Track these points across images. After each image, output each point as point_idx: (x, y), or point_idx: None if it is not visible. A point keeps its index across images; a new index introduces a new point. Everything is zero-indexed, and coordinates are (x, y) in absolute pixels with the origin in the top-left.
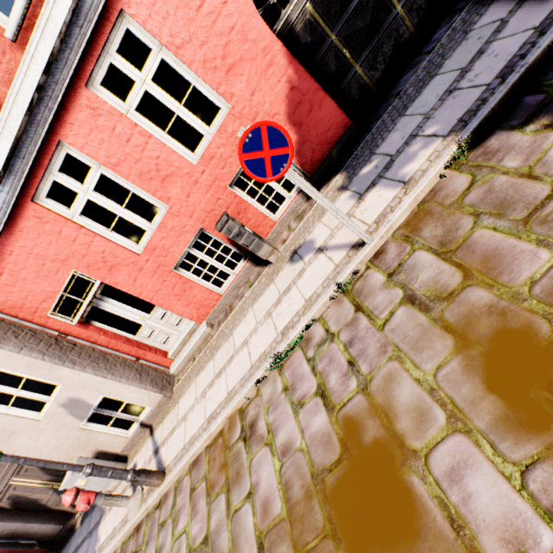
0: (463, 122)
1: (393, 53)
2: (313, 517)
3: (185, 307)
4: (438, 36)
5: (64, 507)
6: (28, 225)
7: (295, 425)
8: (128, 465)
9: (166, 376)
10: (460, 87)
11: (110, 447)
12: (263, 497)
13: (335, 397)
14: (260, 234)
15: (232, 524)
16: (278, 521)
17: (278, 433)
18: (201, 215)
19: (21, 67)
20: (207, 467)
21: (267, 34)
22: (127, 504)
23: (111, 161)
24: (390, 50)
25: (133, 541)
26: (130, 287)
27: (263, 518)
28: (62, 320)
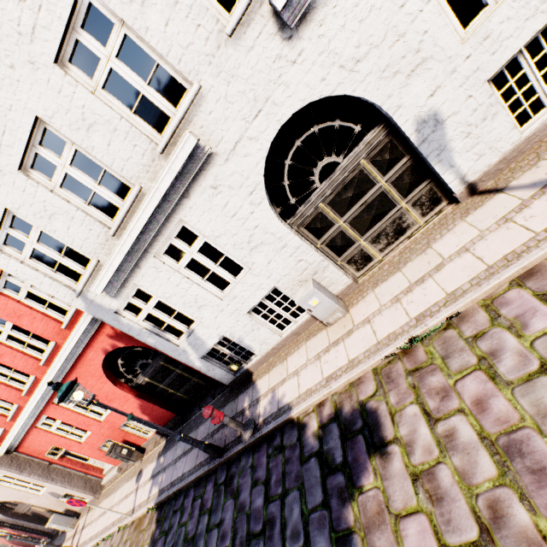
0: (161, 492)
1: (196, 391)
2: None
3: (107, 460)
4: (207, 401)
5: None
6: (34, 432)
7: None
8: (79, 520)
9: (101, 482)
10: (175, 465)
11: (73, 508)
12: None
13: None
14: (139, 442)
15: None
16: None
17: None
18: (108, 435)
19: (26, 406)
20: None
21: (125, 393)
22: None
23: (65, 420)
24: (194, 390)
25: None
26: (79, 452)
27: None
28: (51, 457)
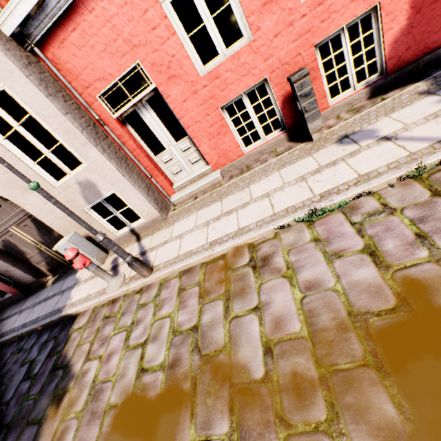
0: None
1: None
2: (347, 345)
3: (210, 149)
4: None
5: (41, 267)
6: None
7: (327, 270)
8: (108, 256)
9: (165, 202)
10: None
11: None
12: (275, 314)
13: (392, 259)
14: None
15: (230, 324)
16: (295, 337)
17: (302, 271)
18: (274, 64)
19: None
20: (202, 278)
21: None
22: (110, 280)
23: None
24: None
25: (107, 308)
26: (177, 105)
27: (274, 330)
28: (106, 108)
